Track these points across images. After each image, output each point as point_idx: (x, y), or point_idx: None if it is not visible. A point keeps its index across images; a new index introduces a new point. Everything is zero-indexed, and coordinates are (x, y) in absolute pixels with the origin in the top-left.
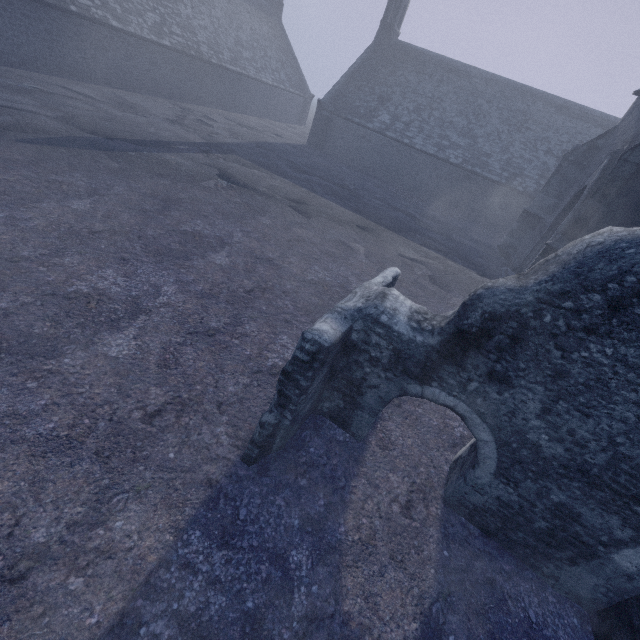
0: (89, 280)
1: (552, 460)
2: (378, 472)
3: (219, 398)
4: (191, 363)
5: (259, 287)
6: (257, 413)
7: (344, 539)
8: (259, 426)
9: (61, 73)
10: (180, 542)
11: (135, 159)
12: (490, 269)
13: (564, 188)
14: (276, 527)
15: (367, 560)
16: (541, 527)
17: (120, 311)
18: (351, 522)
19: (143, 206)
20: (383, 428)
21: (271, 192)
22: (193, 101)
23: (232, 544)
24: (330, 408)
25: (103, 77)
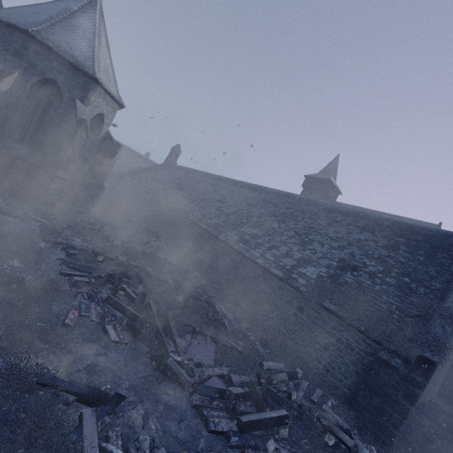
0: None
1: None
2: None
3: None
4: None
5: None
6: None
7: None
8: None
9: None
10: None
11: None
12: None
13: None
14: None
15: None
16: None
17: None
18: None
19: None
20: None
21: None
22: None
23: None
24: None
25: None
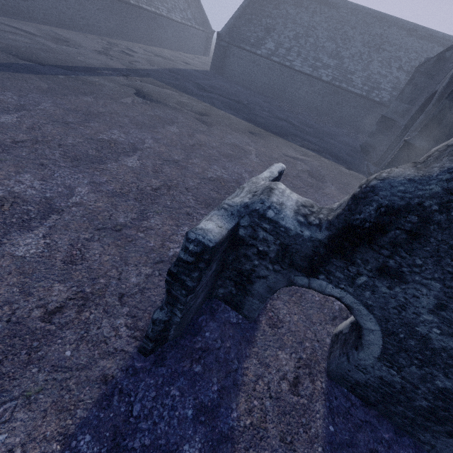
0: (6, 184)
1: (441, 351)
2: (268, 351)
3: (121, 290)
4: (97, 257)
5: (165, 185)
6: (157, 302)
7: (236, 425)
8: (151, 322)
9: (6, 14)
10: (67, 451)
11: (63, 81)
12: (355, 164)
13: (415, 95)
14: (169, 420)
15: (258, 446)
16: (422, 405)
17: (33, 212)
18: (243, 406)
19: (66, 119)
20: (272, 307)
21: (179, 106)
22: (118, 37)
23: (123, 446)
24: (224, 294)
25: (42, 17)
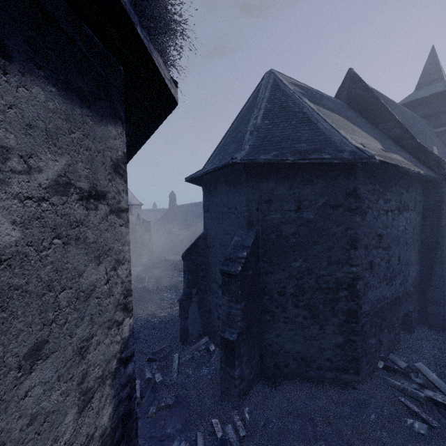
0: None
1: None
2: None
3: None
4: None
5: None
6: None
7: None
8: None
9: None
10: None
11: None
12: None
13: None
14: None
15: None
16: None
17: None
18: None
19: None
20: None
21: None
22: None
23: None
24: None
25: None
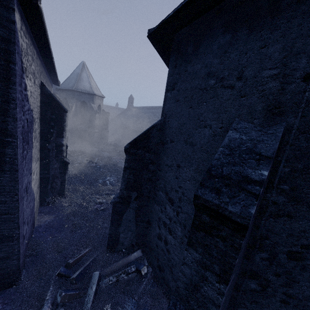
0: None
1: None
2: None
3: None
4: None
5: None
6: None
7: None
8: None
9: None
10: None
11: None
12: None
13: None
14: None
15: None
16: None
17: None
18: None
19: None
20: None
21: None
22: None
23: None
24: None
25: None
